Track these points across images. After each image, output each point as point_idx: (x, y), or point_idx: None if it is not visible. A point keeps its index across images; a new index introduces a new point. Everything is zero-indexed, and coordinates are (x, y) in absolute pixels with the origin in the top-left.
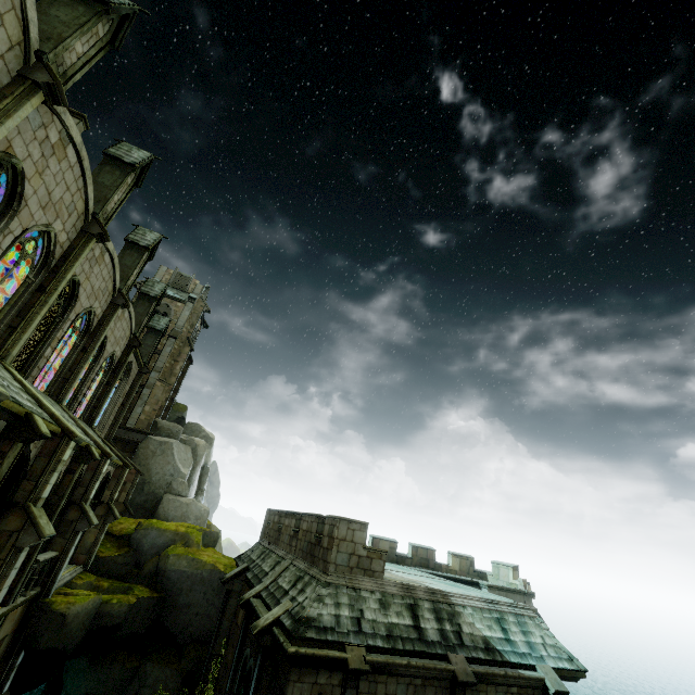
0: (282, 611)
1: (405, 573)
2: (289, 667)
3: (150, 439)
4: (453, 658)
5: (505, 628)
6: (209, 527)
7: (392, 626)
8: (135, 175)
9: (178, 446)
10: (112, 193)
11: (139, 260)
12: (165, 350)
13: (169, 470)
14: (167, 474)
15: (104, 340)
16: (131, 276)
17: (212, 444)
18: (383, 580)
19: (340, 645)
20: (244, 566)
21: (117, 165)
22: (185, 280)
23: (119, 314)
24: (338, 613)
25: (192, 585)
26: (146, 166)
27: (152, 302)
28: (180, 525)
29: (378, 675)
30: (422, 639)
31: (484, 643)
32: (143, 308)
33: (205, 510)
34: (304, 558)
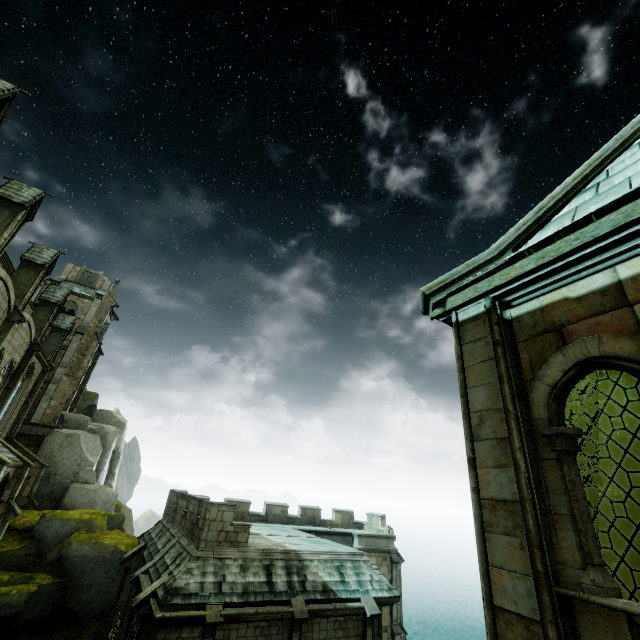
0: (159, 585)
1: (280, 536)
2: (157, 629)
3: (56, 432)
4: (294, 602)
5: (343, 572)
6: (119, 508)
7: (248, 584)
8: (25, 211)
9: (86, 437)
10: (1, 233)
11: (35, 277)
12: (72, 346)
13: (76, 460)
14: (74, 464)
15: (1, 352)
16: (28, 292)
17: (124, 429)
18: (247, 548)
19: (202, 606)
20: (142, 545)
21: (7, 205)
22: (92, 277)
23: (17, 326)
24: (203, 580)
25: (95, 567)
26: (37, 202)
27: (53, 308)
28: (85, 512)
29: (232, 624)
30: (272, 591)
31: (323, 587)
32: (44, 314)
33: (113, 494)
34: (188, 536)
